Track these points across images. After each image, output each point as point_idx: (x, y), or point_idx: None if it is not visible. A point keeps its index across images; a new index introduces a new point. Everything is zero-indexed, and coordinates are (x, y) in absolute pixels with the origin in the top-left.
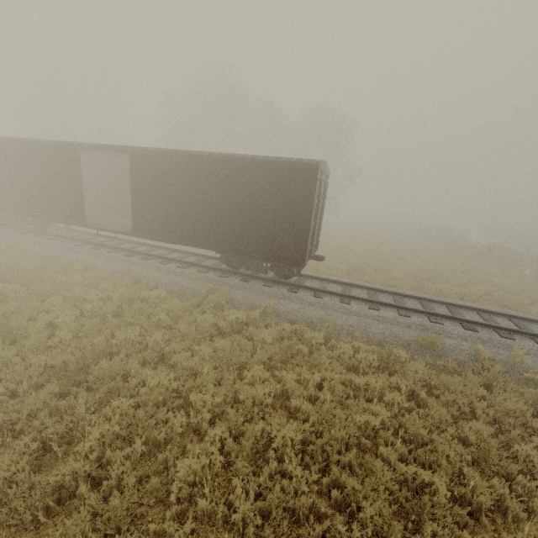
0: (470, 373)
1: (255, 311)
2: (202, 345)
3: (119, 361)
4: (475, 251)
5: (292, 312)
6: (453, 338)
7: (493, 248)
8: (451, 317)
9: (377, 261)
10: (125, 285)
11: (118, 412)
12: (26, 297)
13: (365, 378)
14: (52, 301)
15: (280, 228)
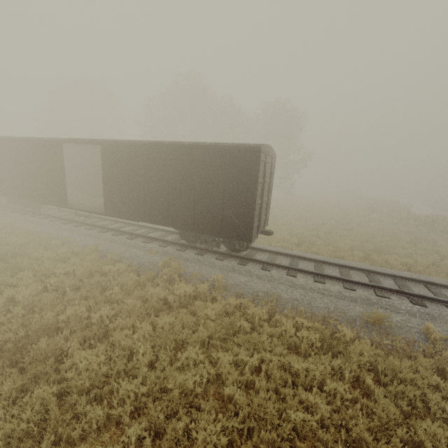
0: (420, 356)
1: (204, 285)
2: (143, 323)
3: (58, 341)
4: (419, 222)
5: (239, 285)
6: (401, 313)
7: (436, 219)
8: (398, 290)
9: (326, 233)
10: (92, 259)
11: (37, 402)
12: (2, 271)
13: (303, 364)
14: (22, 275)
15: (228, 206)
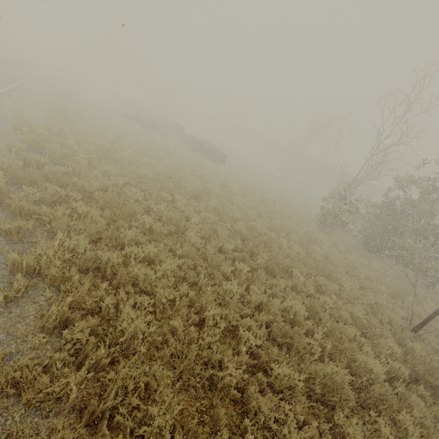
0: None
1: None
2: None
3: None
4: None
5: None
6: None
7: None
8: None
9: None
10: None
11: None
12: None
13: None
14: None
15: None
